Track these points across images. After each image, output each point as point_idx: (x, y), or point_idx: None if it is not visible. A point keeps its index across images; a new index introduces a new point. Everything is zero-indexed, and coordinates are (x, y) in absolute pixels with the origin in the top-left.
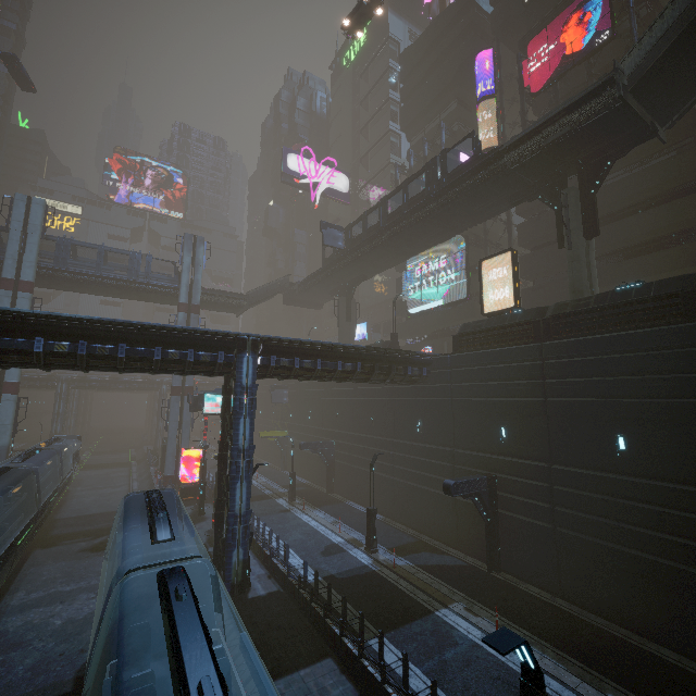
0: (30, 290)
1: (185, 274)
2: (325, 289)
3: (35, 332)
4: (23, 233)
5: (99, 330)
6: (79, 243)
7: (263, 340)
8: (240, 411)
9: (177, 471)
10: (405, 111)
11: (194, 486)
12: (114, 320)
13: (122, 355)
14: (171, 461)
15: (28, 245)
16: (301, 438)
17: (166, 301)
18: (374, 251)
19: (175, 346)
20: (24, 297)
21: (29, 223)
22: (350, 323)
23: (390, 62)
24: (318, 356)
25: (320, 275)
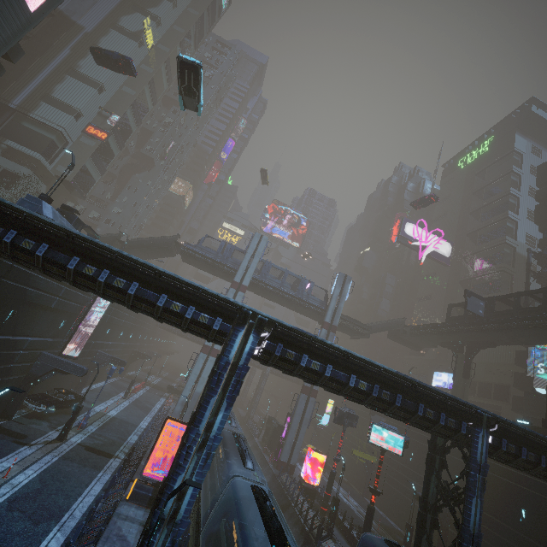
0: (244, 291)
1: (333, 301)
2: (437, 339)
3: (351, 369)
4: (252, 256)
5: (389, 378)
6: (276, 266)
7: (498, 421)
8: (473, 489)
9: (290, 460)
10: (541, 208)
11: (313, 489)
12: (404, 375)
13: (398, 403)
14: (288, 449)
15: (252, 263)
16: (396, 476)
17: (309, 315)
18: (526, 330)
19: (429, 405)
20: (240, 295)
21: (257, 250)
22: (465, 380)
23: (513, 168)
24: (540, 450)
25: (441, 328)
